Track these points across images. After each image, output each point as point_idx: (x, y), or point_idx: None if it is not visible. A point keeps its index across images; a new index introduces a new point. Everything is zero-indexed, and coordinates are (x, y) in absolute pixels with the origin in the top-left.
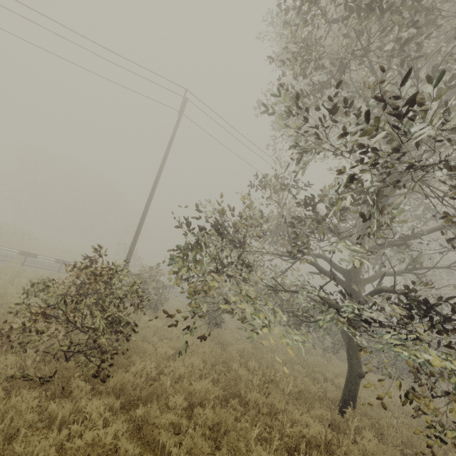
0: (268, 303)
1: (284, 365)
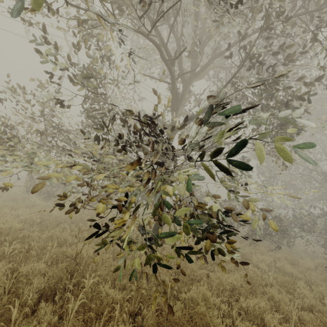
0: (47, 156)
1: (136, 229)
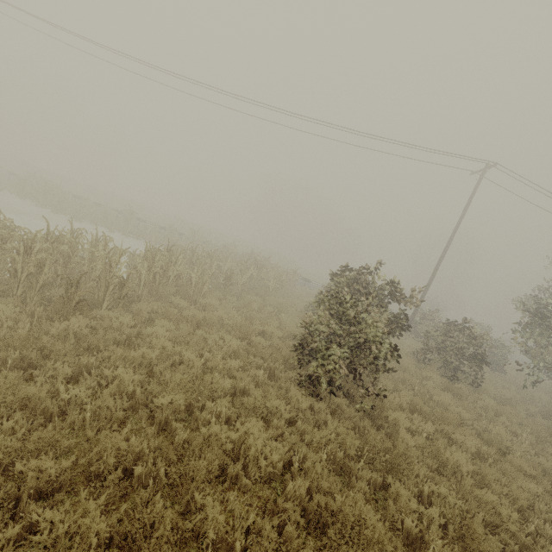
0: None
1: None
